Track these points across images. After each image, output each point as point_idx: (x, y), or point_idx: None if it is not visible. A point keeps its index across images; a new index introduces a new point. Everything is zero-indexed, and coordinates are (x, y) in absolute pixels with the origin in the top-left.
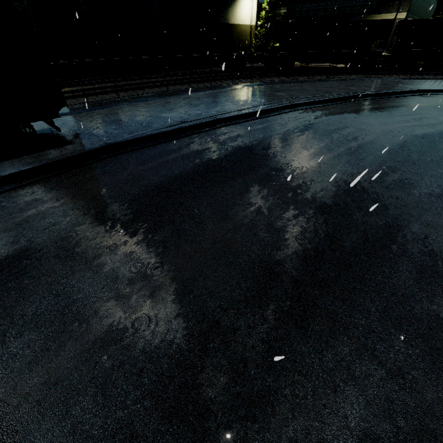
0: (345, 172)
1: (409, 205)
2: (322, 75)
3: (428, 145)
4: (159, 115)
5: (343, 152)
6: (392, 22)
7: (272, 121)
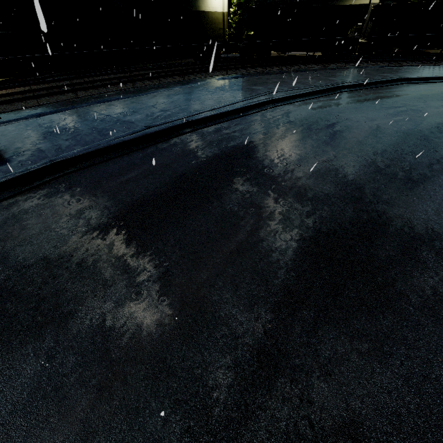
0: (338, 183)
1: (417, 226)
2: (300, 64)
3: (422, 144)
4: (121, 119)
5: (332, 157)
6: (367, 7)
7: (251, 121)
